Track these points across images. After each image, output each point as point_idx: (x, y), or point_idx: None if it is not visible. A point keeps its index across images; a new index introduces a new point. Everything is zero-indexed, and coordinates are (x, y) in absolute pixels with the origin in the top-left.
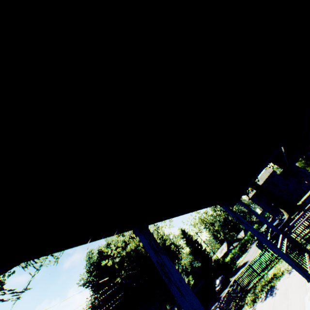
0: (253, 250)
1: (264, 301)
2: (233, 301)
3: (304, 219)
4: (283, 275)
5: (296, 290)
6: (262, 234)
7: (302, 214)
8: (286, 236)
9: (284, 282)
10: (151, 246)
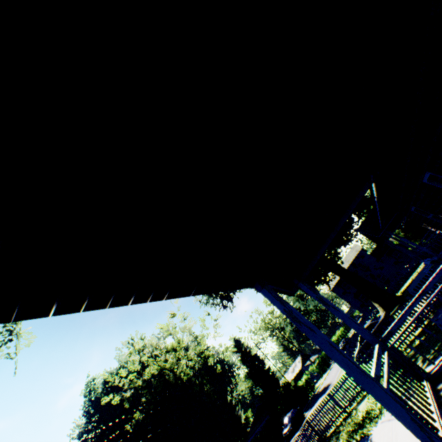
0: (338, 366)
1: None
2: None
3: (418, 313)
4: (382, 414)
5: None
6: (350, 341)
7: (415, 302)
8: (386, 348)
9: (384, 429)
10: None
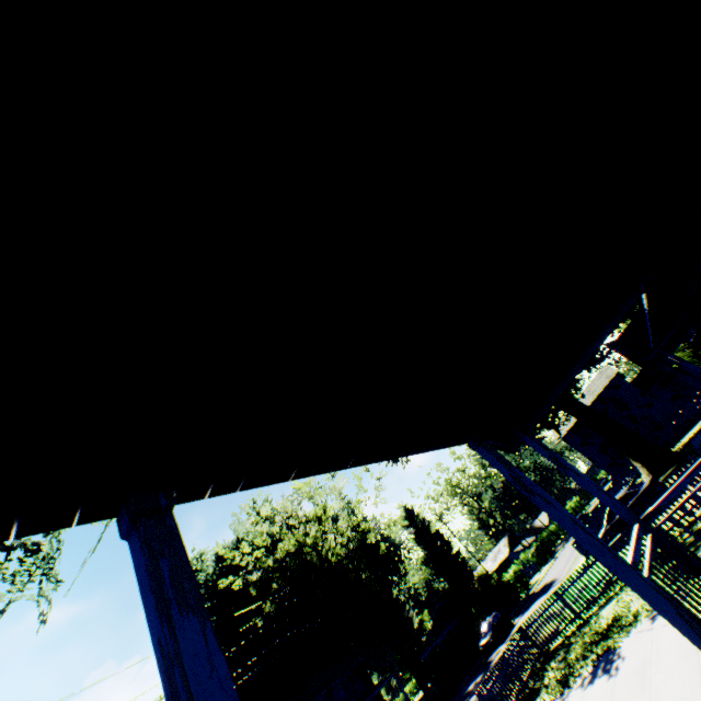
0: (568, 555)
1: (589, 687)
2: (515, 678)
3: (700, 484)
4: (638, 622)
5: (671, 668)
6: (590, 519)
7: (697, 470)
8: (649, 529)
9: (640, 640)
10: (152, 582)
